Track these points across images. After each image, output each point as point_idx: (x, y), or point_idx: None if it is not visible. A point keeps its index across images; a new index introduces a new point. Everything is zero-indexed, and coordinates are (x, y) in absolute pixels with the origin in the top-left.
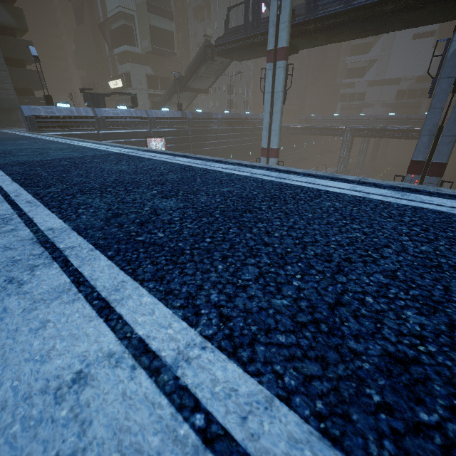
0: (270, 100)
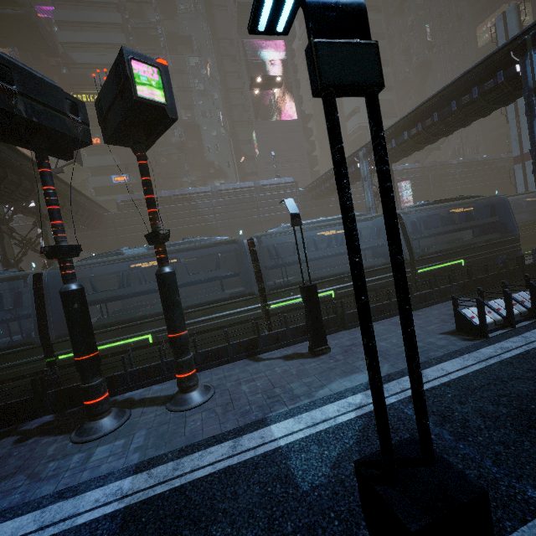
0: (514, 117)
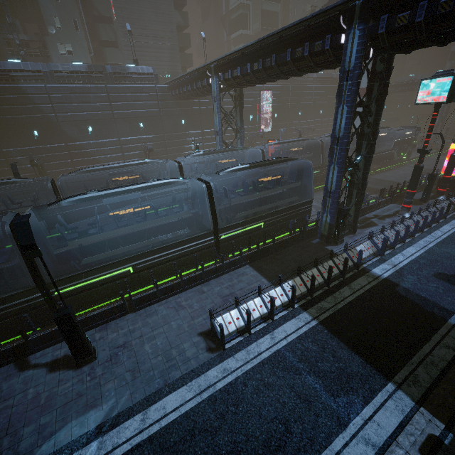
0: None
